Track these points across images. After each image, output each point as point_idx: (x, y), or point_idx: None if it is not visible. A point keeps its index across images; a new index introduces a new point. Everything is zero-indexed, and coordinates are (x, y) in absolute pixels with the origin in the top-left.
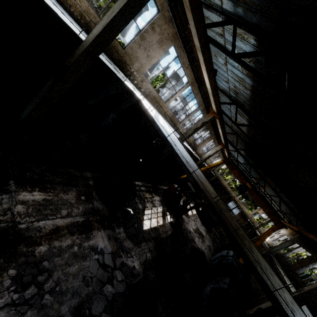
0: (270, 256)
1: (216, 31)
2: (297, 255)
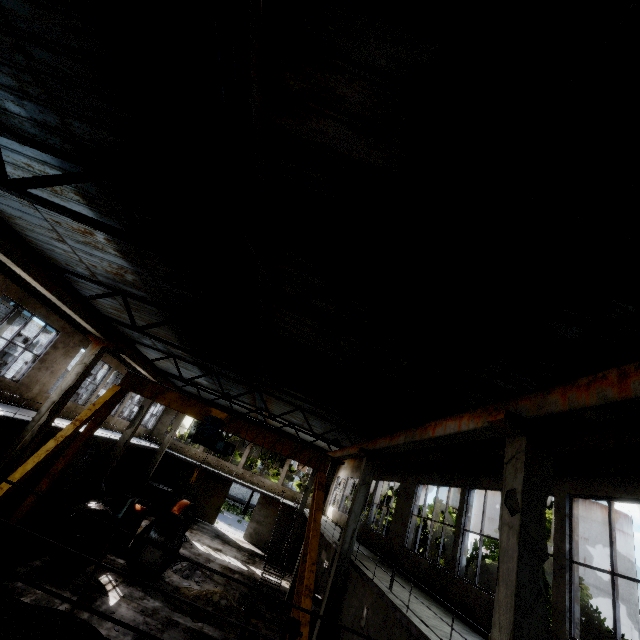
0: (350, 562)
1: None
2: (381, 500)
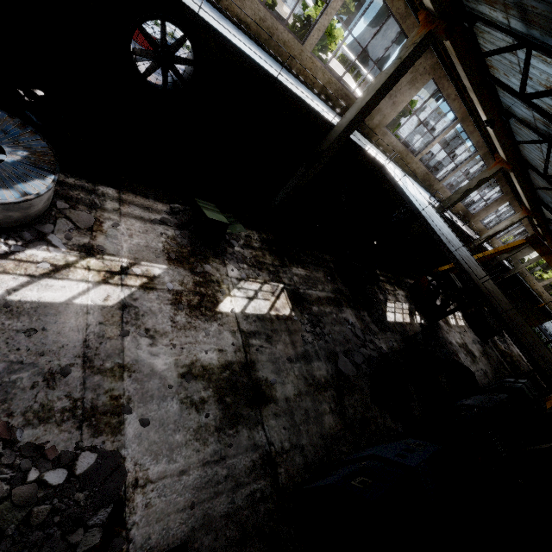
0: None
1: None
2: None
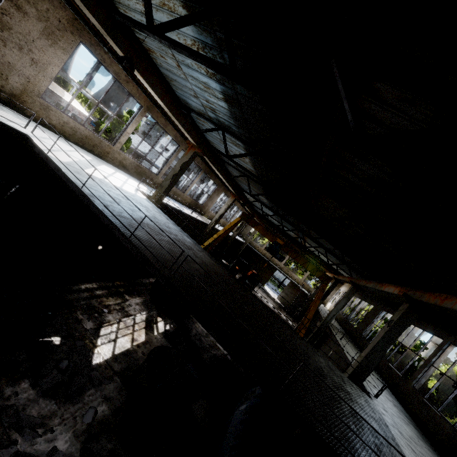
0: (328, 327)
1: (139, 10)
2: (366, 313)
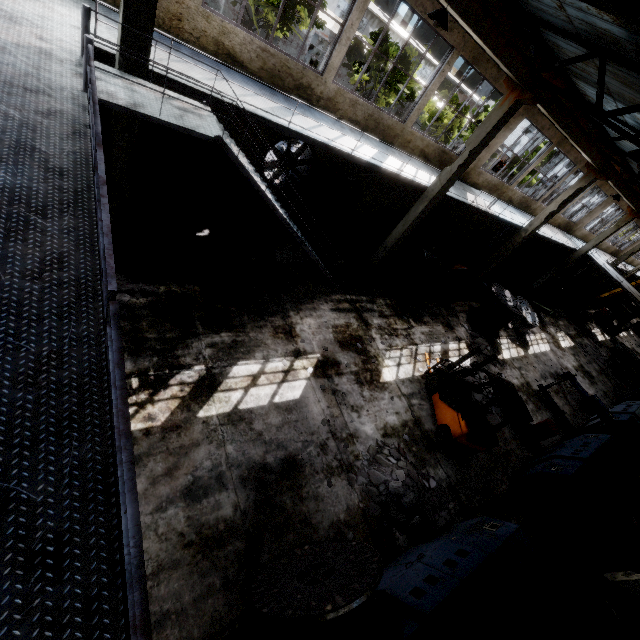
0: None
1: None
2: None
